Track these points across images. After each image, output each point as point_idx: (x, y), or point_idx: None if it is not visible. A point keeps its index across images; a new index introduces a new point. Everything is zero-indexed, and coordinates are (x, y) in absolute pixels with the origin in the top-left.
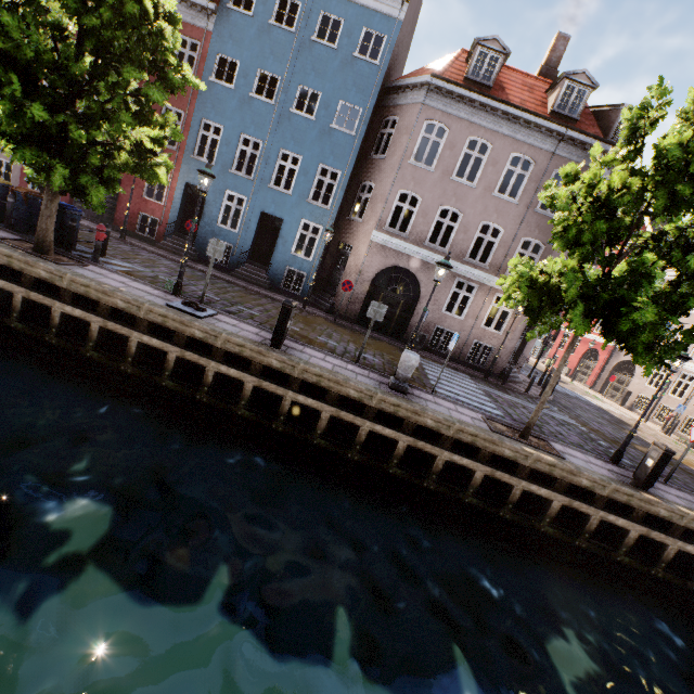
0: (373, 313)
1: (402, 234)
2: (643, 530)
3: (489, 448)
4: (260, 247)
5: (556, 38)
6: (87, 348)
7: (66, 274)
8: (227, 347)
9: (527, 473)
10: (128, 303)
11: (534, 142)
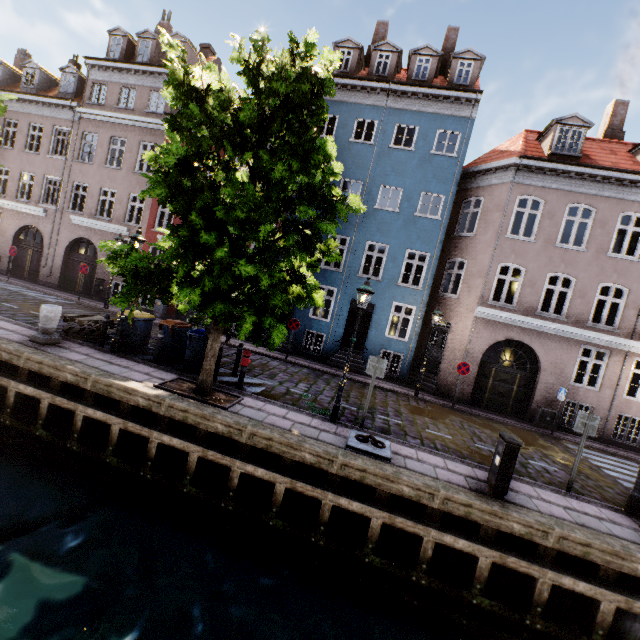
0: (581, 427)
1: (510, 306)
2: None
3: None
4: (351, 332)
5: (614, 105)
6: (269, 514)
7: (246, 427)
8: (446, 507)
9: None
10: (317, 456)
11: None
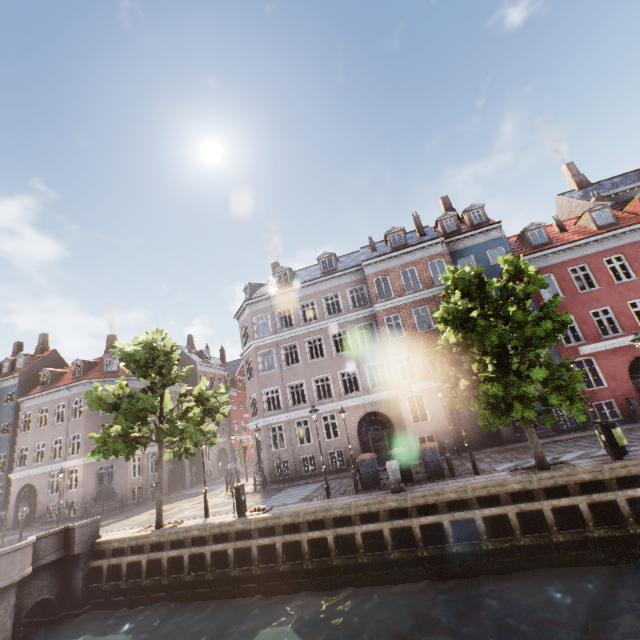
0: None
1: (24, 467)
2: None
3: None
4: None
5: (107, 338)
6: None
7: None
8: None
9: None
10: None
11: (62, 396)
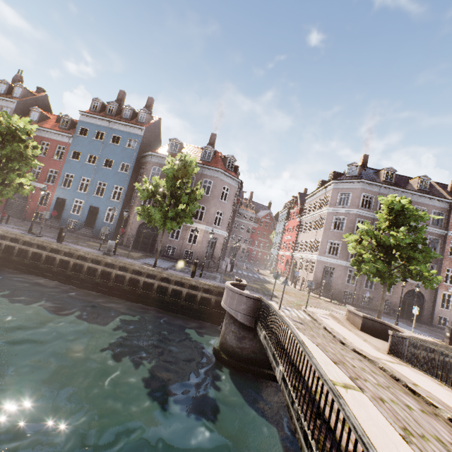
0: (104, 231)
1: None
2: (187, 290)
3: (131, 267)
4: (91, 220)
5: (211, 135)
6: None
7: None
8: (38, 243)
9: (146, 275)
10: (4, 231)
11: None
